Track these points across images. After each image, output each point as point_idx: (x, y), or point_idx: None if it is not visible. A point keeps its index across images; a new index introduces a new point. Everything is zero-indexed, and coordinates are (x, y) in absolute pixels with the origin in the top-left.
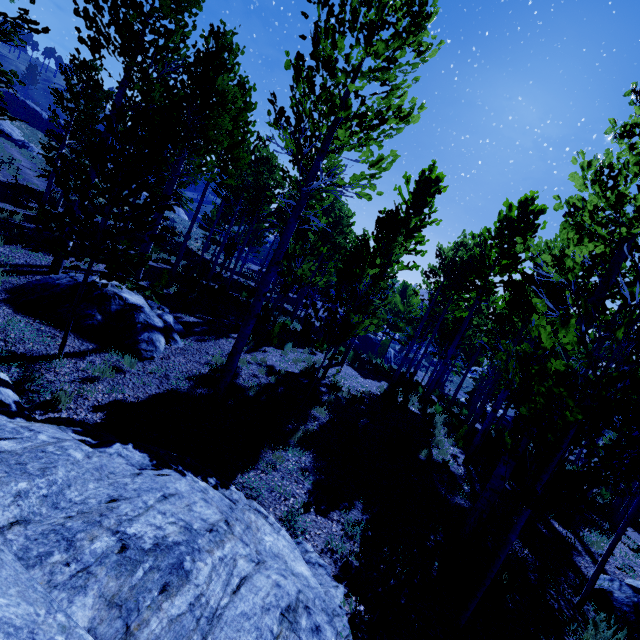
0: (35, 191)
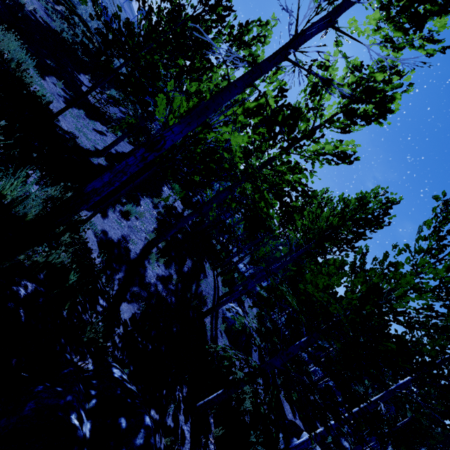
0: (65, 43)
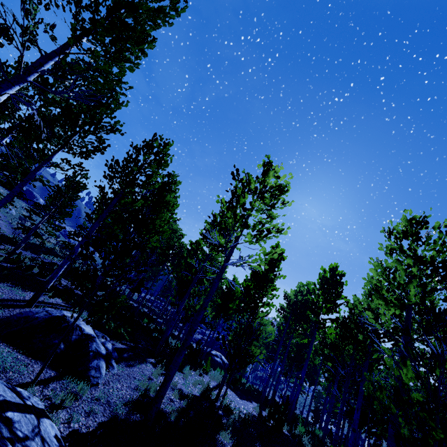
0: (5, 236)
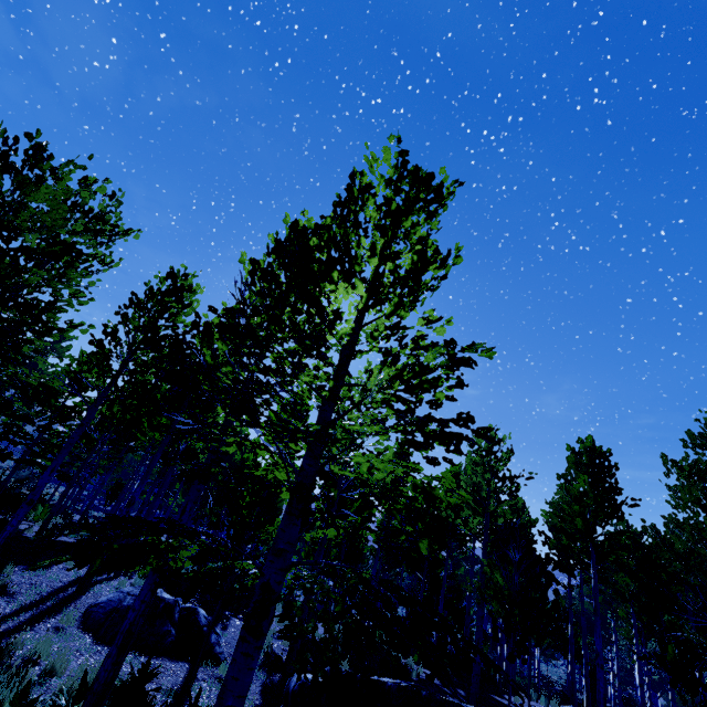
0: None
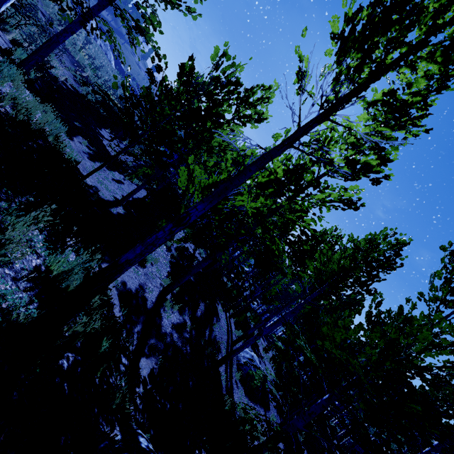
0: (89, 104)
